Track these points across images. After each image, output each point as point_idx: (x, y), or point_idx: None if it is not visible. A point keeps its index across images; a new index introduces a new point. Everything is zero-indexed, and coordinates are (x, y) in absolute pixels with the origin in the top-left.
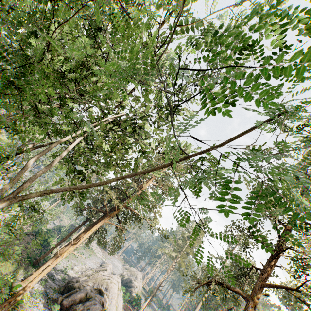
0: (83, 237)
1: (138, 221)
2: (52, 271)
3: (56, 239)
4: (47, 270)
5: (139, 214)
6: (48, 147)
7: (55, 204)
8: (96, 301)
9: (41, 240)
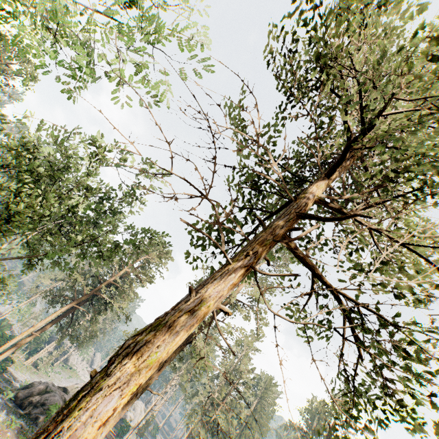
0: (47, 318)
1: (110, 308)
2: (11, 379)
3: (22, 351)
4: (6, 347)
5: (107, 298)
6: (15, 238)
7: (27, 302)
8: (56, 394)
9: (0, 344)
